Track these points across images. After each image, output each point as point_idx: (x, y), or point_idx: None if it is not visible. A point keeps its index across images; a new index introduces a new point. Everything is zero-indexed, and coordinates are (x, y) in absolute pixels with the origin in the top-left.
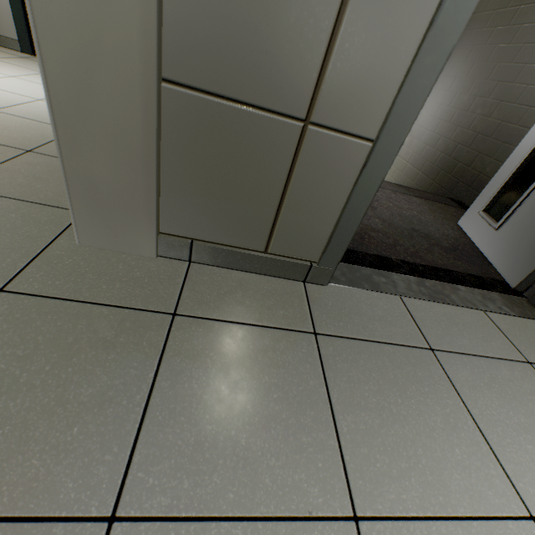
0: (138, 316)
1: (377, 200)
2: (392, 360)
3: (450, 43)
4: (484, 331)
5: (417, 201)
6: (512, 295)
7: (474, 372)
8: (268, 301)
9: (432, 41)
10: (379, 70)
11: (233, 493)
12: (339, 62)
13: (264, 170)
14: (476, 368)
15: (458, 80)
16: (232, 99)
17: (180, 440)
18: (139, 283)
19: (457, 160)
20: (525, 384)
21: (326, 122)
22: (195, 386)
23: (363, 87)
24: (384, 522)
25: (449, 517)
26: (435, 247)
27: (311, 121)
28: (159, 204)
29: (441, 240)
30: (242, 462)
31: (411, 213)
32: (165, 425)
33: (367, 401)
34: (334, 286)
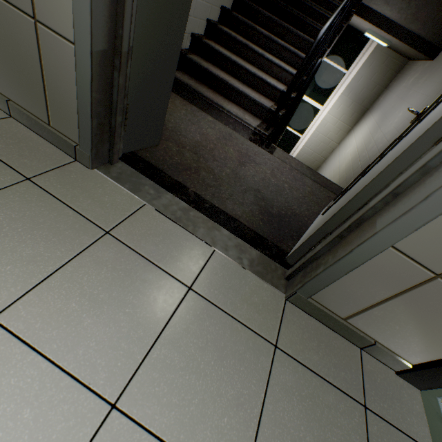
0: None
1: (259, 164)
2: (59, 217)
3: None
4: (186, 255)
5: (308, 183)
6: (276, 262)
7: (119, 259)
8: (28, 153)
9: None
10: None
11: None
12: None
13: (27, 54)
14: (127, 260)
15: (428, 99)
16: None
17: None
18: None
19: None
20: (155, 290)
21: (46, 22)
22: None
23: None
24: None
25: None
26: (257, 206)
27: (38, 20)
28: None
29: (275, 207)
30: None
31: (280, 184)
32: None
33: None
34: (98, 173)
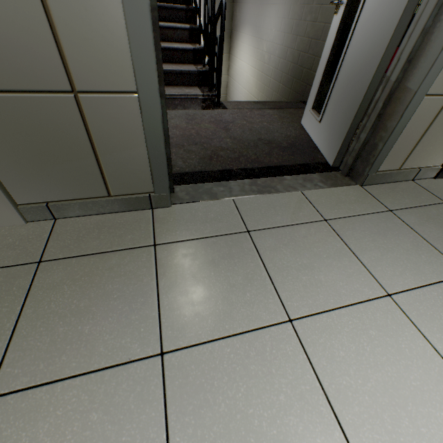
0: (10, 271)
1: (233, 121)
2: (214, 248)
3: (145, 2)
4: (296, 206)
5: (270, 112)
6: (330, 172)
7: (278, 239)
8: (120, 231)
9: (129, 4)
10: (105, 37)
11: (76, 362)
12: (69, 39)
13: (67, 137)
14: (281, 235)
15: None
16: (4, 91)
17: (40, 342)
18: (11, 247)
19: (302, 67)
20: (316, 236)
21: (90, 88)
22: (53, 306)
23: (101, 54)
24: (182, 350)
25: (230, 336)
26: (275, 149)
27: (78, 91)
28: (1, 184)
29: (282, 142)
30: (84, 343)
31: (261, 125)
32: (29, 336)
33: (187, 281)
34: (178, 205)
